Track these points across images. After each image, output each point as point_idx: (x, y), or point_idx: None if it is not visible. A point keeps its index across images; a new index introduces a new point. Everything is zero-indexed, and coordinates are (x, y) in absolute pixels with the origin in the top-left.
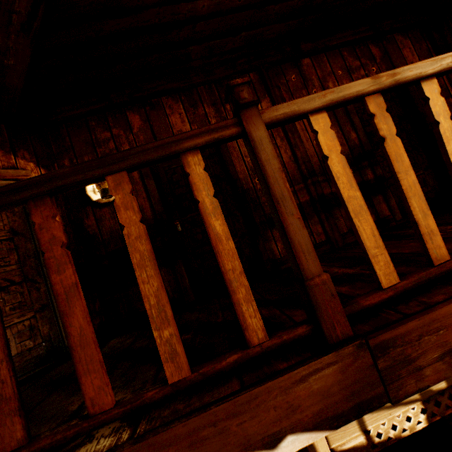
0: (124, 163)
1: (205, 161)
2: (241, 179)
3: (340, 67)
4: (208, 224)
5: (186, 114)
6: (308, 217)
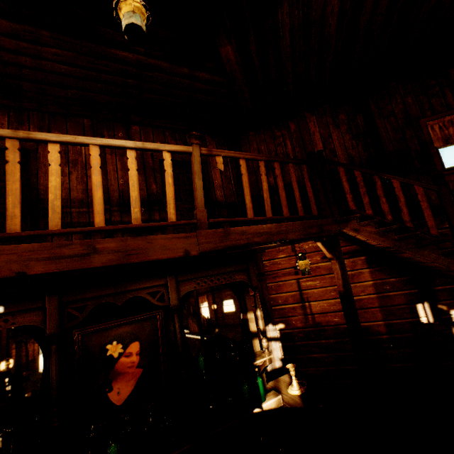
0: None
1: None
2: (41, 190)
3: (161, 140)
4: None
5: (9, 126)
6: (93, 234)
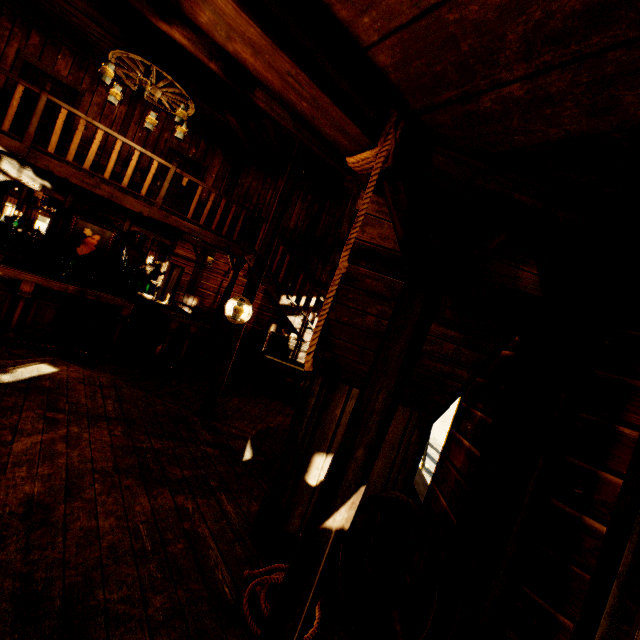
0: (1, 71)
1: (63, 97)
2: (76, 124)
3: None
4: (13, 101)
5: (72, 67)
6: (98, 172)
